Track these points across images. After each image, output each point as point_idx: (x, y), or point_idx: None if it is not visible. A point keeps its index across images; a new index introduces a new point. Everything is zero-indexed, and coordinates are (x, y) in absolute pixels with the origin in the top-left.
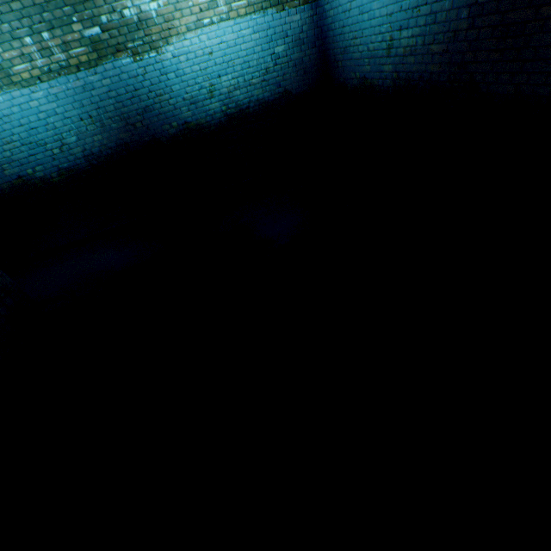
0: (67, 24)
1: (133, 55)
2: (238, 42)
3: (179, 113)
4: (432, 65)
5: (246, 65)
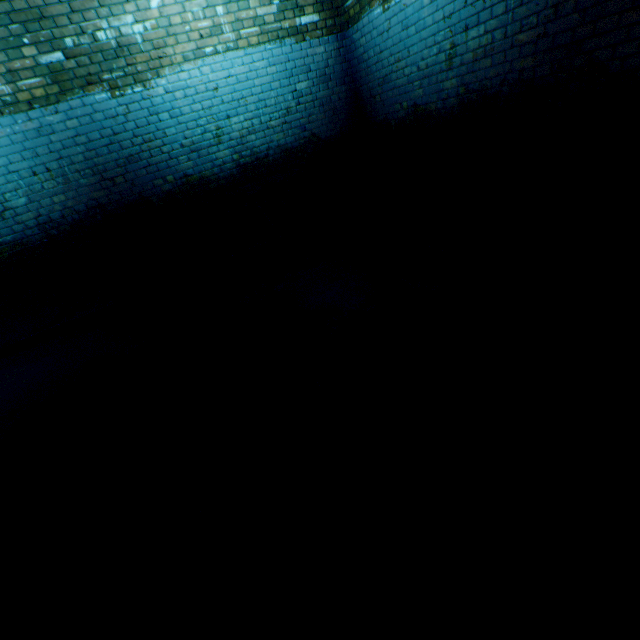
0: (15, 47)
1: (111, 89)
2: (251, 76)
3: (176, 163)
4: (521, 61)
5: (262, 103)
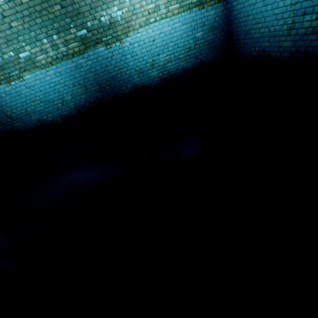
0: (67, 29)
1: (106, 45)
2: (172, 32)
3: (132, 79)
4: None
5: (176, 46)
